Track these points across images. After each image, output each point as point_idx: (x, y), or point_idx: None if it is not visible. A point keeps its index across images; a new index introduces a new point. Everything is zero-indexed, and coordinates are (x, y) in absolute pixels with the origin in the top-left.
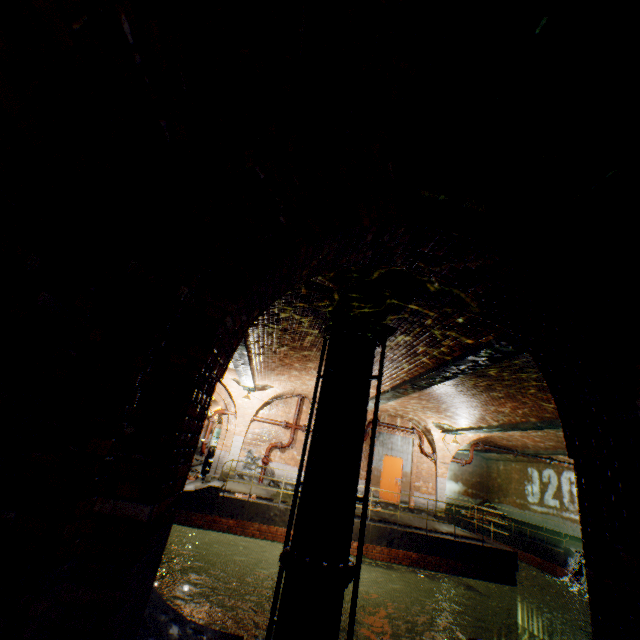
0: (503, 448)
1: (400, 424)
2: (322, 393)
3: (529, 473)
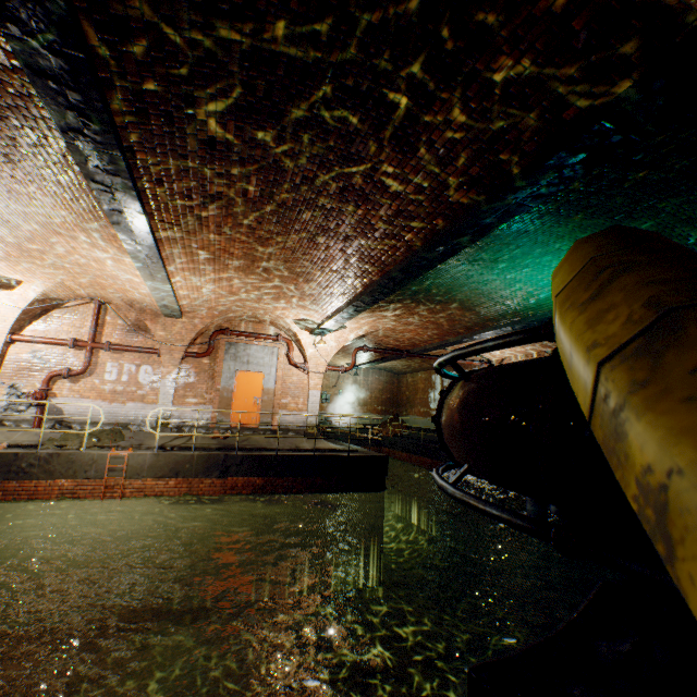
0: (392, 350)
1: (261, 332)
2: None
3: (433, 380)
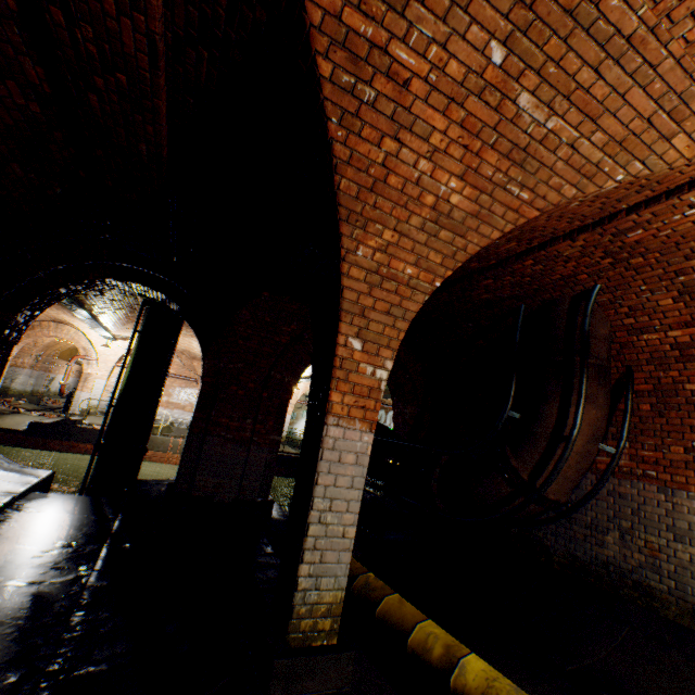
0: None
1: None
2: (130, 349)
3: None
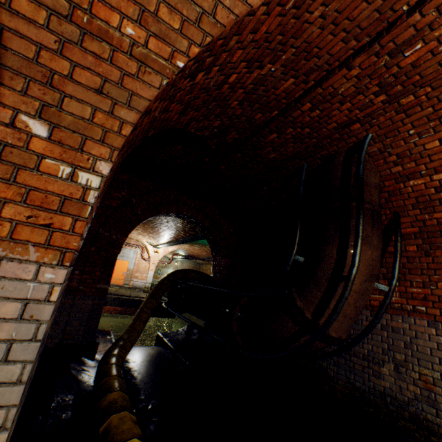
0: (190, 256)
1: (131, 242)
2: None
3: None
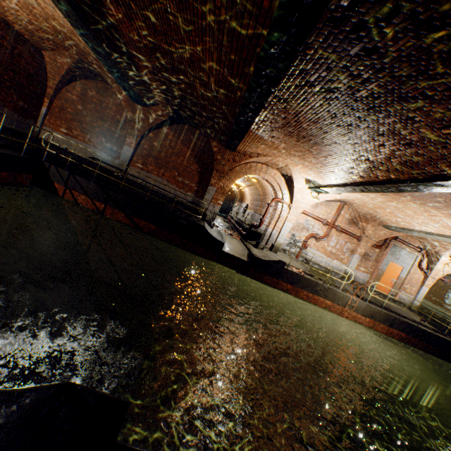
0: None
1: (411, 243)
2: None
3: None
